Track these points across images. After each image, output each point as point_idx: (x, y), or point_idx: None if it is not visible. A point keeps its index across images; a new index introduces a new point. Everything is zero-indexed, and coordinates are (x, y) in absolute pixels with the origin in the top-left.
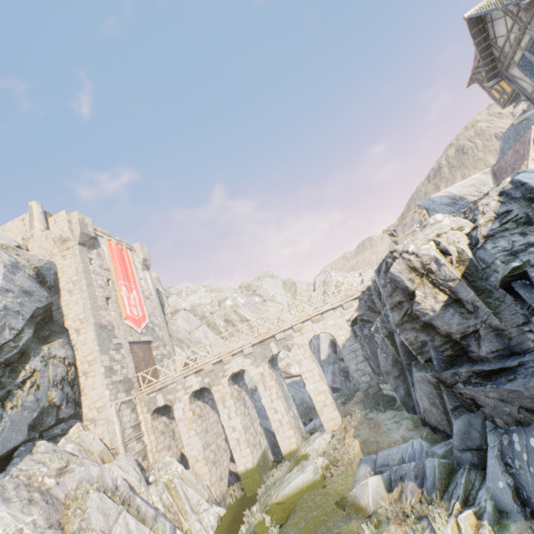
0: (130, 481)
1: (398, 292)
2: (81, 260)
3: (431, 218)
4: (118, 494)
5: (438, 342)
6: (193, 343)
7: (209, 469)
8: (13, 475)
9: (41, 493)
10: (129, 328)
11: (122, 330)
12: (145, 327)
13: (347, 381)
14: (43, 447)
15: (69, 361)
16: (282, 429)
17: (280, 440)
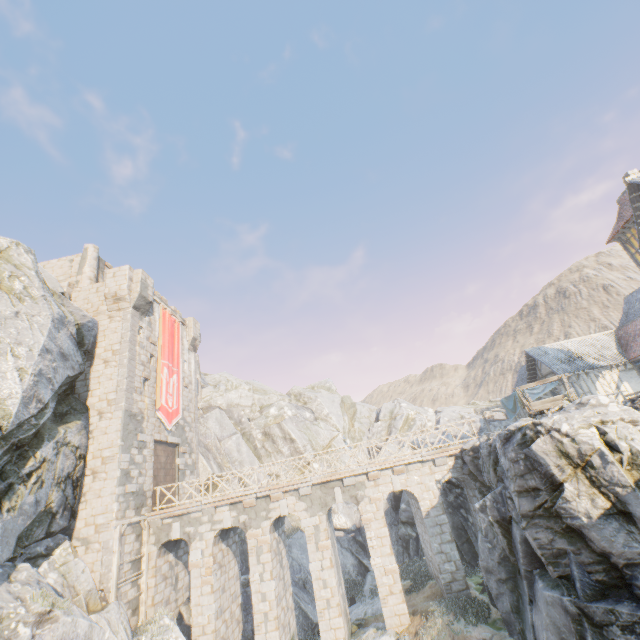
0: None
1: (535, 475)
2: (130, 327)
3: (593, 397)
4: None
5: (586, 558)
6: (221, 454)
7: None
8: None
9: None
10: (159, 422)
11: (151, 424)
12: (176, 424)
13: (406, 554)
14: (25, 574)
15: (81, 452)
16: (328, 613)
17: (323, 629)
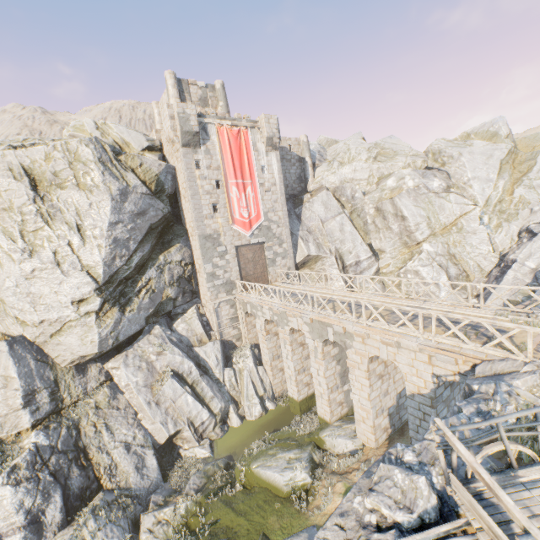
0: (210, 363)
1: None
2: (185, 167)
3: None
4: (191, 377)
5: None
6: (322, 235)
7: (274, 374)
8: (135, 348)
9: (147, 363)
10: (238, 232)
11: (228, 236)
12: (258, 227)
13: None
14: (157, 331)
15: (186, 262)
16: (321, 400)
17: (318, 405)
